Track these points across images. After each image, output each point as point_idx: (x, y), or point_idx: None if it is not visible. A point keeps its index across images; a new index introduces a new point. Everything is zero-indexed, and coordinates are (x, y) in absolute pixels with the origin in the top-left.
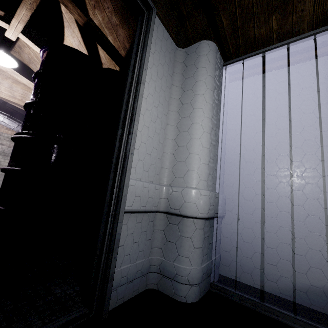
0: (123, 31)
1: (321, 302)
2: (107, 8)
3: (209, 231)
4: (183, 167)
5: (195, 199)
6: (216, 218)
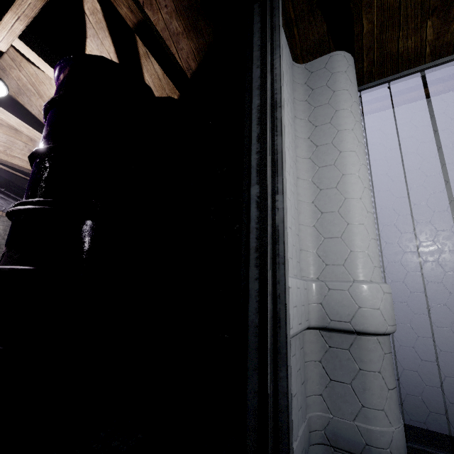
0: (189, 42)
1: None
2: (165, 8)
3: None
4: (339, 247)
5: (376, 301)
6: None
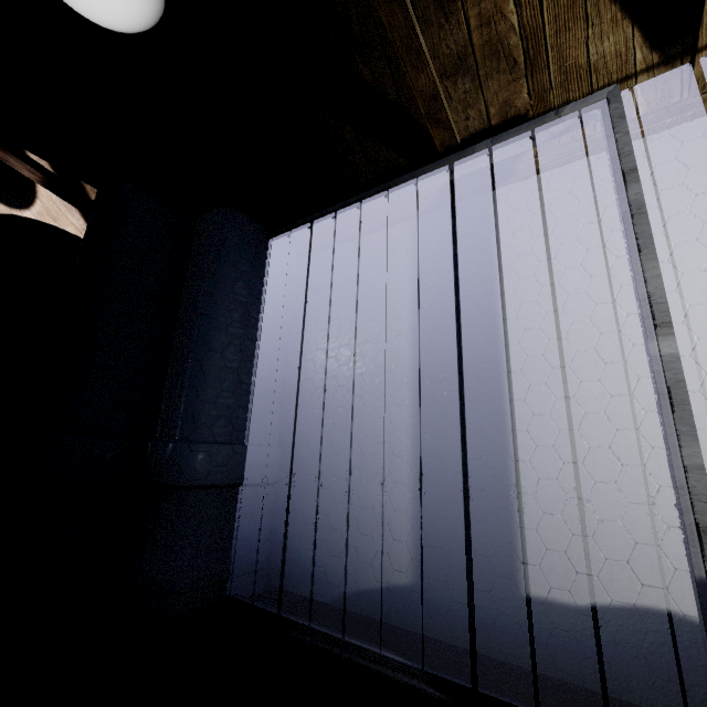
0: None
1: (385, 606)
2: None
3: (220, 508)
4: (174, 408)
5: (179, 458)
6: (248, 487)
